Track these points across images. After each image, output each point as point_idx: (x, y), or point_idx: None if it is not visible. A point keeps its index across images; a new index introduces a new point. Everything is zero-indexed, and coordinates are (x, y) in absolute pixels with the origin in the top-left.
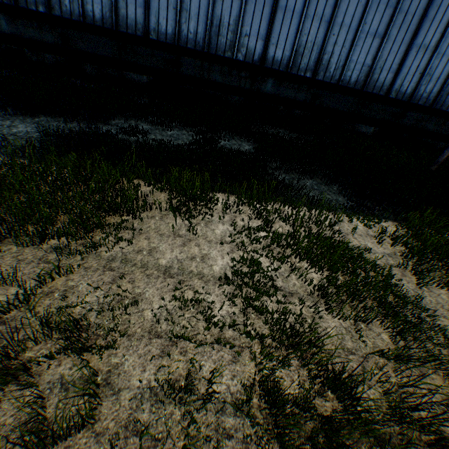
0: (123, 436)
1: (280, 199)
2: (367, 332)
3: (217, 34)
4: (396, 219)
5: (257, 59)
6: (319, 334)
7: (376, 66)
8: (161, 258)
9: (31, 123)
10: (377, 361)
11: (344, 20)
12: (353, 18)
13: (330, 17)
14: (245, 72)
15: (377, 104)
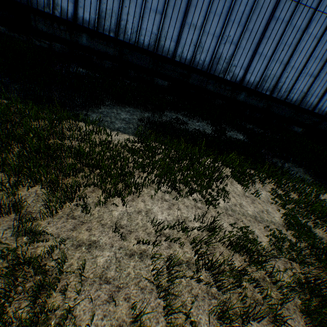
0: (297, 310)
1: (285, 177)
2: None
3: (217, 63)
4: None
5: (238, 80)
6: None
7: (308, 93)
8: (248, 210)
9: (126, 112)
10: None
11: (294, 65)
12: (300, 64)
13: (286, 62)
14: (229, 87)
15: (305, 115)
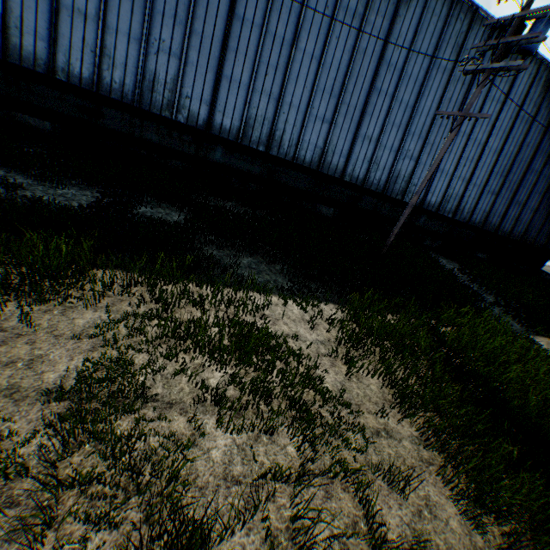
0: None
1: (194, 278)
2: (269, 446)
3: (151, 90)
4: (339, 301)
5: (202, 124)
6: (192, 460)
7: (328, 149)
8: None
9: None
10: (271, 488)
11: (293, 101)
12: (302, 101)
13: (278, 96)
14: (189, 136)
15: (334, 185)
